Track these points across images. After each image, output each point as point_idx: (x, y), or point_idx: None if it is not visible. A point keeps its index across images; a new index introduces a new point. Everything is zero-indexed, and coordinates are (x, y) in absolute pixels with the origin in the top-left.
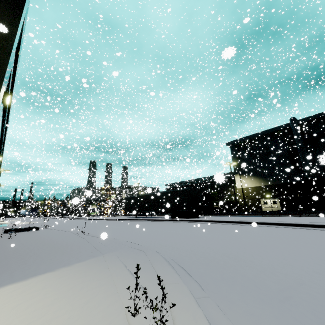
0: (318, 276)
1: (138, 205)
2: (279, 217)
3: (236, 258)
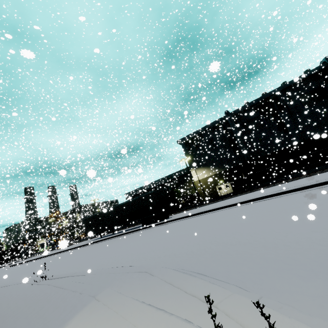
0: (321, 234)
1: (102, 223)
2: (238, 197)
3: (241, 243)
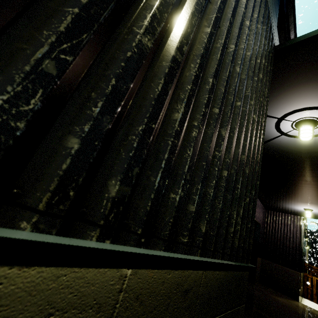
0: None
1: None
2: None
3: None
